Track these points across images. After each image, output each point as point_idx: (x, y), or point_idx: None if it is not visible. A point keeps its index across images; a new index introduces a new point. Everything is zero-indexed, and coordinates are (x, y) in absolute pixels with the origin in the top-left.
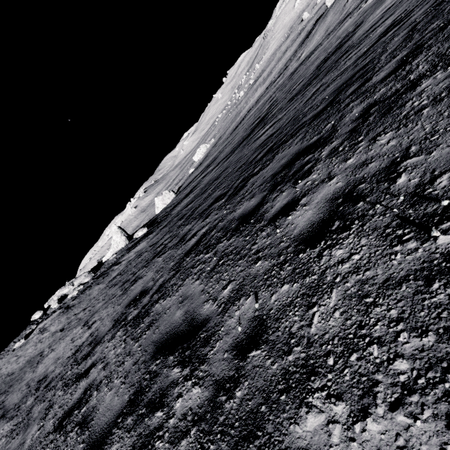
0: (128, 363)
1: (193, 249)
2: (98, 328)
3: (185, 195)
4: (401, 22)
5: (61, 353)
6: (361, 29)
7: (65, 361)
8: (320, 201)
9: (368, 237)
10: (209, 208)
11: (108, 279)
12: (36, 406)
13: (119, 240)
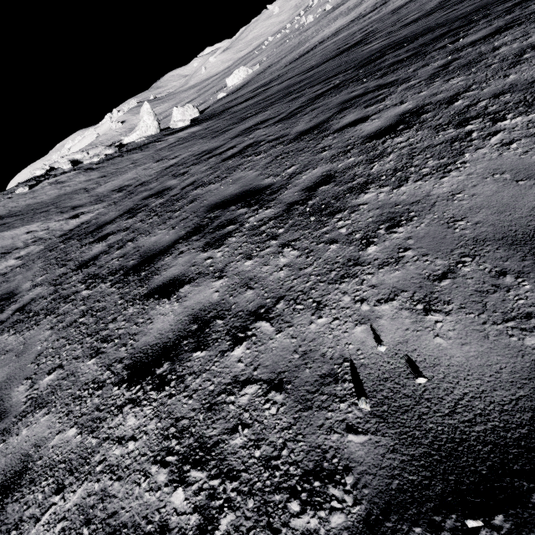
0: (307, 118)
1: (329, 90)
2: (198, 151)
3: (239, 102)
4: None
5: (135, 176)
6: None
7: (155, 173)
8: (485, 31)
9: (525, 24)
10: (324, 81)
11: (154, 149)
12: (142, 188)
13: (151, 124)
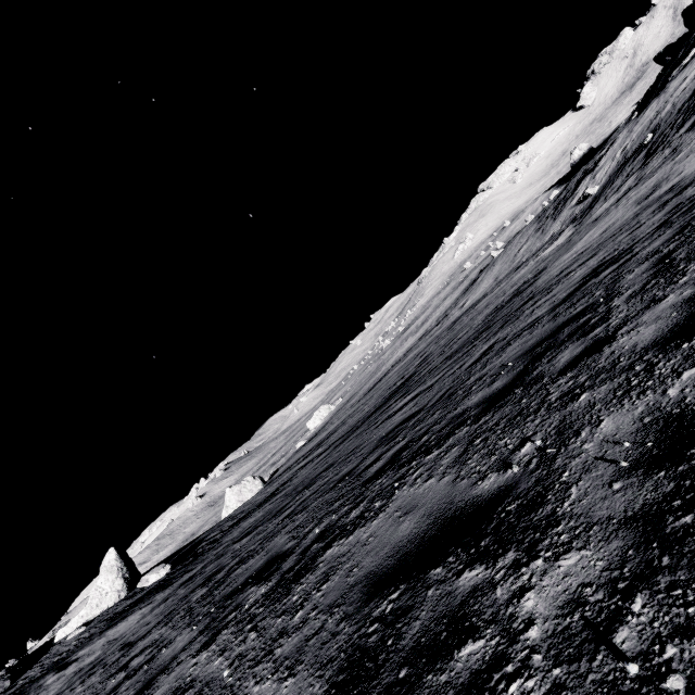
0: None
1: None
2: None
3: (265, 497)
4: (621, 260)
5: None
6: (545, 275)
7: None
8: None
9: None
10: (240, 592)
11: None
12: None
13: (109, 587)
